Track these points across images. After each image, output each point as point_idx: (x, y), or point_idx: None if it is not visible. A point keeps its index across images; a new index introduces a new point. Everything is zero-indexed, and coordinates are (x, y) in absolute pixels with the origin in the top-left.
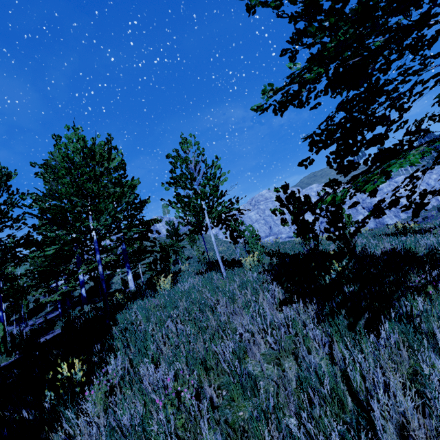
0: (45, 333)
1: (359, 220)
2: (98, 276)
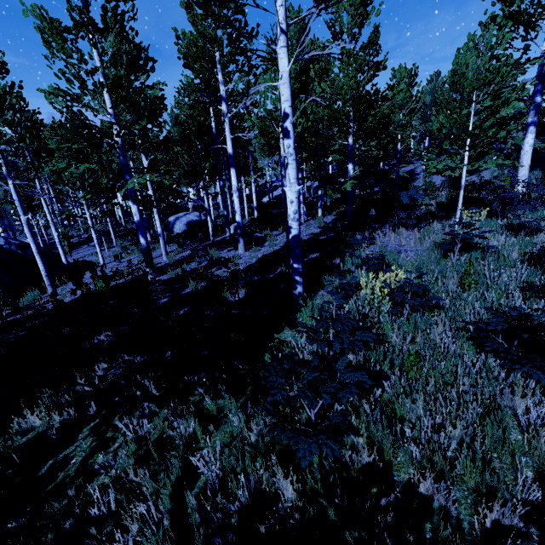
0: None
1: None
2: None
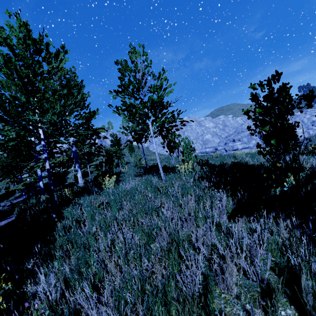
0: (6, 217)
1: (253, 144)
2: (56, 172)
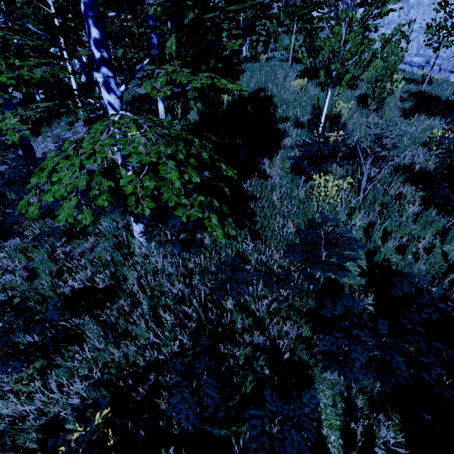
0: None
1: None
2: None
